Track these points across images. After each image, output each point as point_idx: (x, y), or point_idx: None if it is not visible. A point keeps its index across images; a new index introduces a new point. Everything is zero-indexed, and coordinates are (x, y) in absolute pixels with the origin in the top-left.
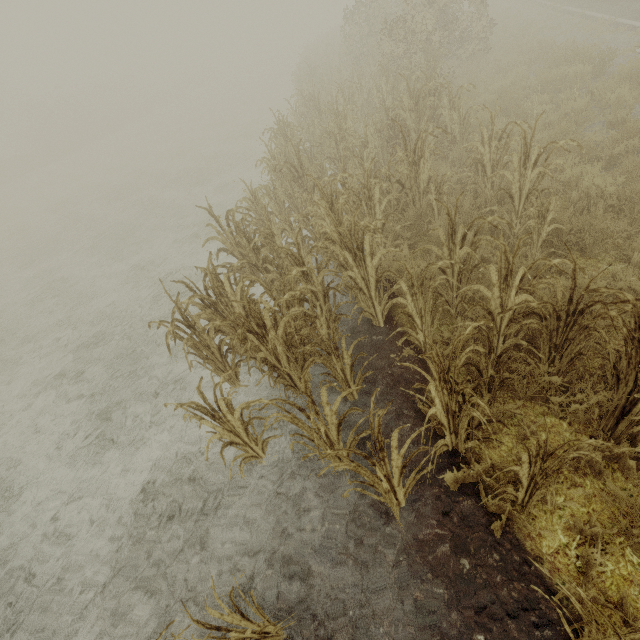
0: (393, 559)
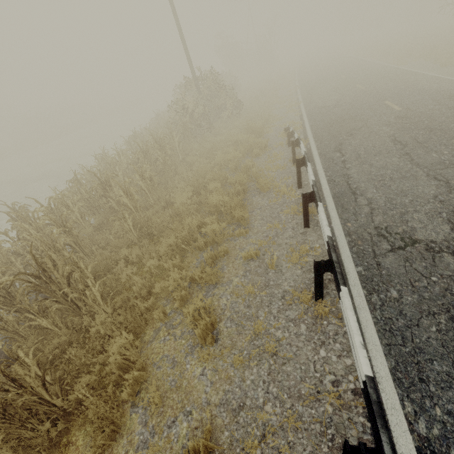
0: None
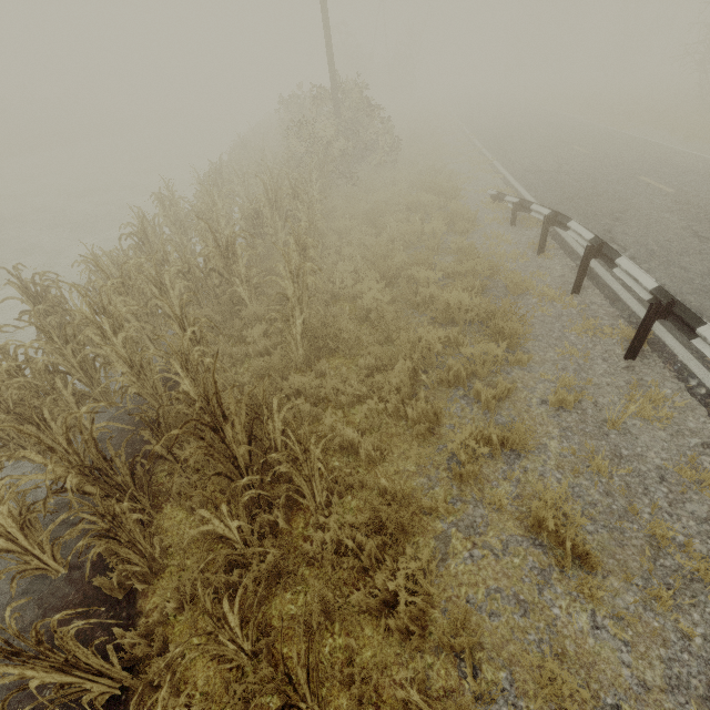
0: (22, 624)
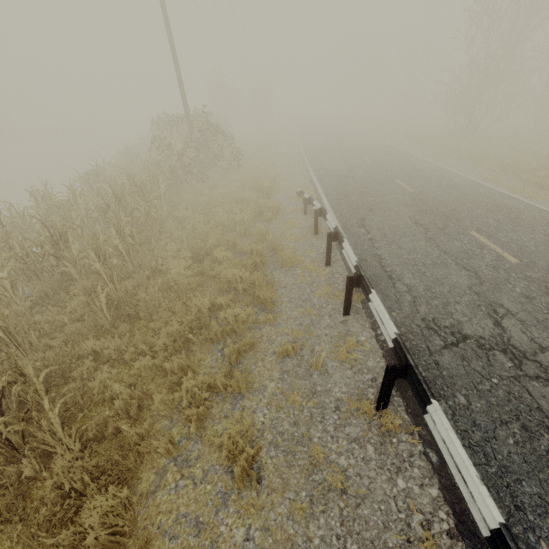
0: None
